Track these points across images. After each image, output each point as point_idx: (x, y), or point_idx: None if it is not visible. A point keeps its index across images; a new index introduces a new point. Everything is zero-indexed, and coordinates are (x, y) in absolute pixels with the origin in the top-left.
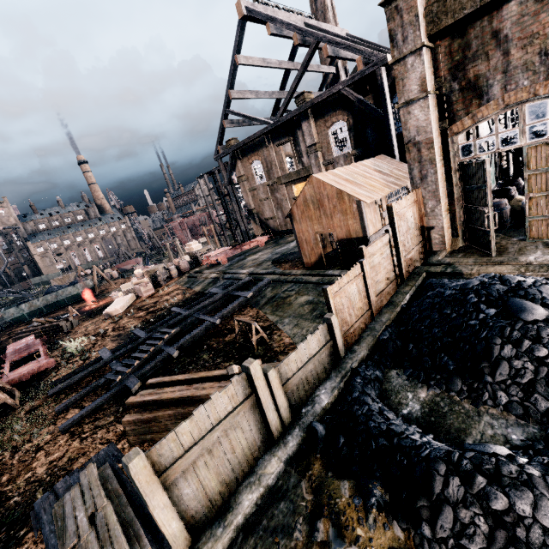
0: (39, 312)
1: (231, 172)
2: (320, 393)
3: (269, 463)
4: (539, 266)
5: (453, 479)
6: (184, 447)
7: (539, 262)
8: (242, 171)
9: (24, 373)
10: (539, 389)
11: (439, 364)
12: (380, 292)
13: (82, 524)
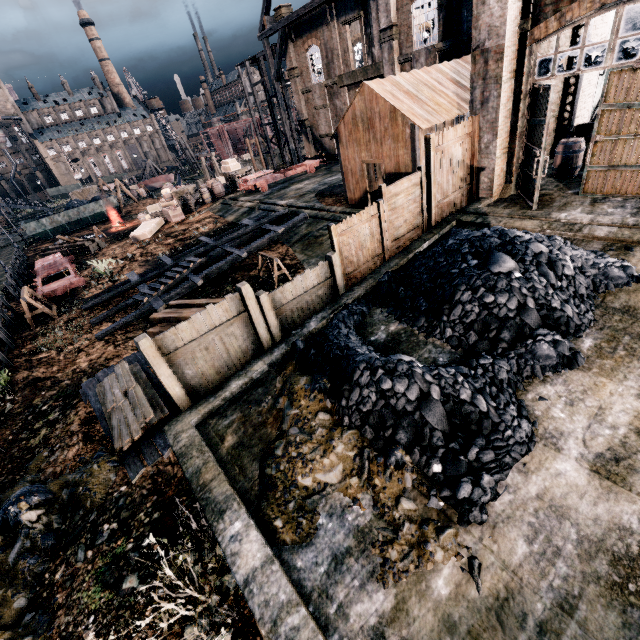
0: (62, 230)
1: (279, 62)
2: (311, 321)
3: (256, 364)
4: (562, 224)
5: (366, 372)
6: (184, 341)
7: (567, 221)
8: (294, 60)
9: (57, 288)
10: (475, 328)
11: (415, 306)
12: (399, 238)
13: (118, 396)
